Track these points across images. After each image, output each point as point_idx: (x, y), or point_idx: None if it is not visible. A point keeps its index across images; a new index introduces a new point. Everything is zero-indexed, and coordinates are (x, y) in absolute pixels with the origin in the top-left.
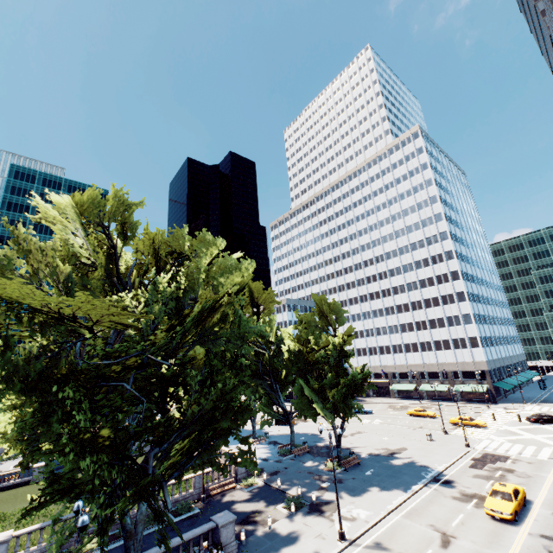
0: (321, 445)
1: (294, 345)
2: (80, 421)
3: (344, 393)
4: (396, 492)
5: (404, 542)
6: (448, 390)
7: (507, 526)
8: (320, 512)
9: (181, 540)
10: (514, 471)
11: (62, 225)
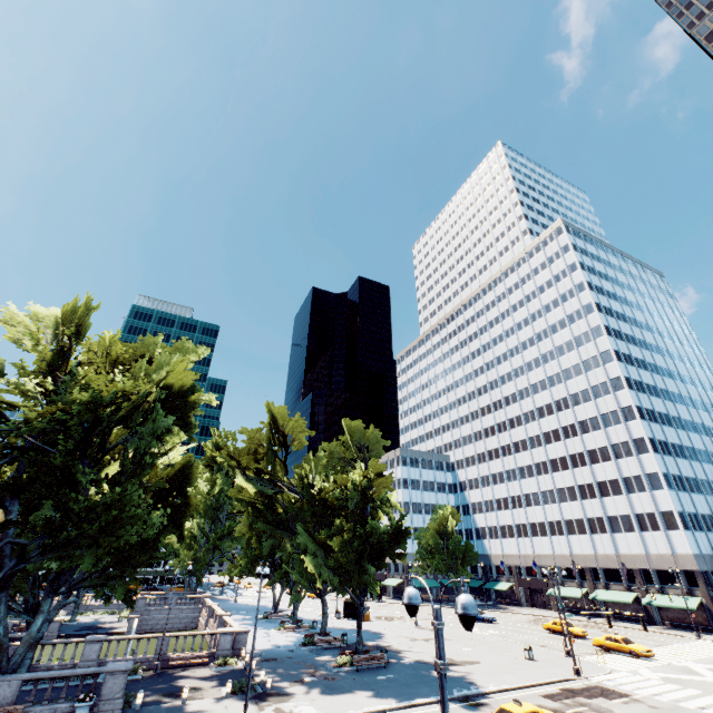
0: (369, 643)
1: (331, 488)
2: None
3: (357, 549)
4: (384, 700)
5: None
6: (547, 574)
7: None
8: (259, 700)
9: (53, 673)
10: (608, 711)
11: (26, 328)
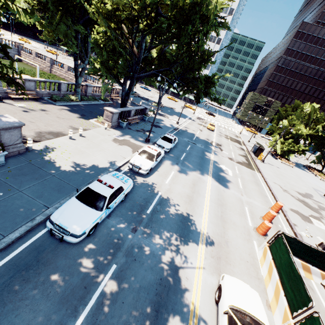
0: (141, 96)
1: None
2: (164, 38)
3: None
4: (182, 118)
5: (192, 128)
6: None
7: (211, 131)
8: (164, 116)
9: (139, 108)
10: (208, 123)
11: None
